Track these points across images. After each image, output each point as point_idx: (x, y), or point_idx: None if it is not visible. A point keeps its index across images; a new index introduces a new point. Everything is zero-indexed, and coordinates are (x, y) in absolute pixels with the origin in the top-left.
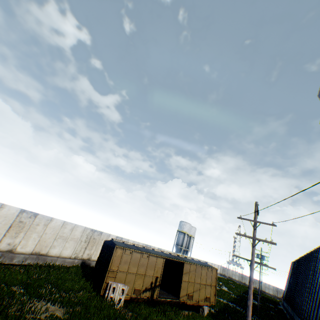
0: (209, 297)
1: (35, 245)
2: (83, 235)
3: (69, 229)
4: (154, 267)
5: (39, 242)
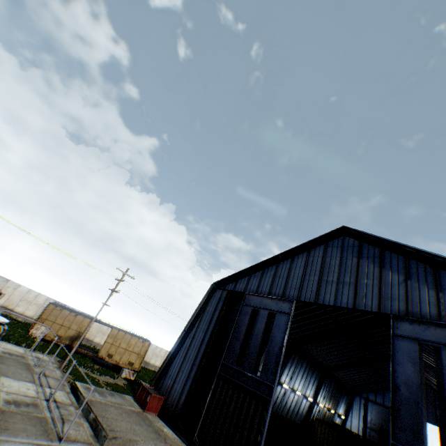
0: (133, 362)
1: (5, 301)
2: (47, 303)
3: (34, 295)
4: (80, 324)
5: (9, 300)
